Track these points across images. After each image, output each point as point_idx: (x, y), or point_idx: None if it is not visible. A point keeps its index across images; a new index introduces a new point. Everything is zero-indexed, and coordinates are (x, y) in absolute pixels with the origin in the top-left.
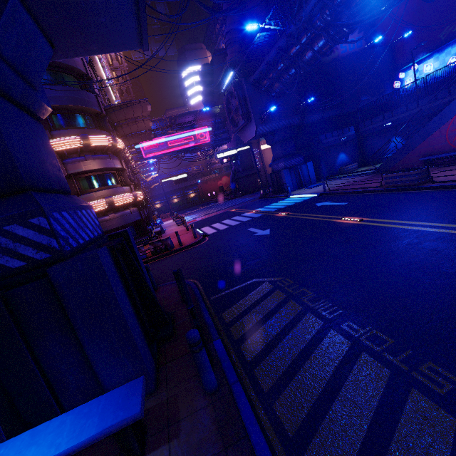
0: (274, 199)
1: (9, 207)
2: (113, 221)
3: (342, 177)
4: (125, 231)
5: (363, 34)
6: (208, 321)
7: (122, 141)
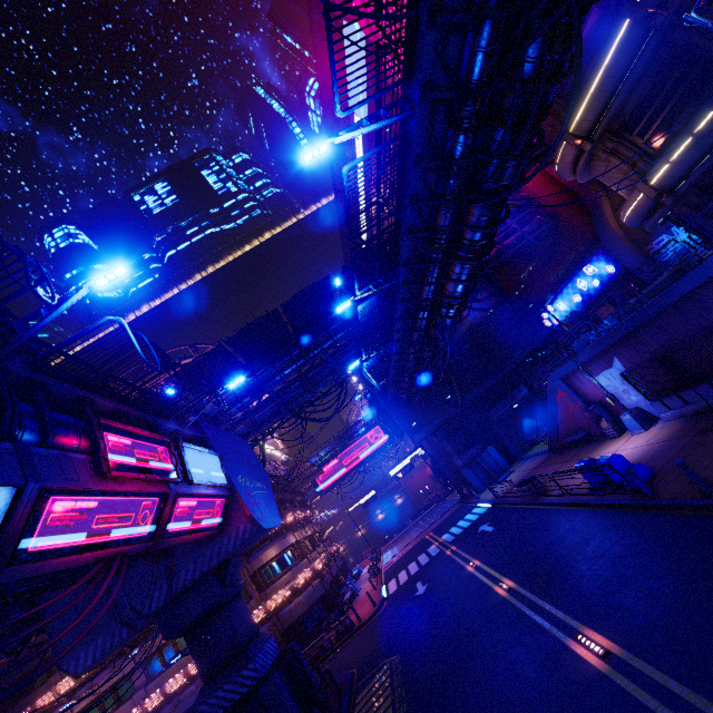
0: (466, 510)
1: (240, 662)
2: (299, 606)
3: (529, 456)
4: (292, 646)
5: (486, 293)
6: (344, 706)
7: (291, 512)
